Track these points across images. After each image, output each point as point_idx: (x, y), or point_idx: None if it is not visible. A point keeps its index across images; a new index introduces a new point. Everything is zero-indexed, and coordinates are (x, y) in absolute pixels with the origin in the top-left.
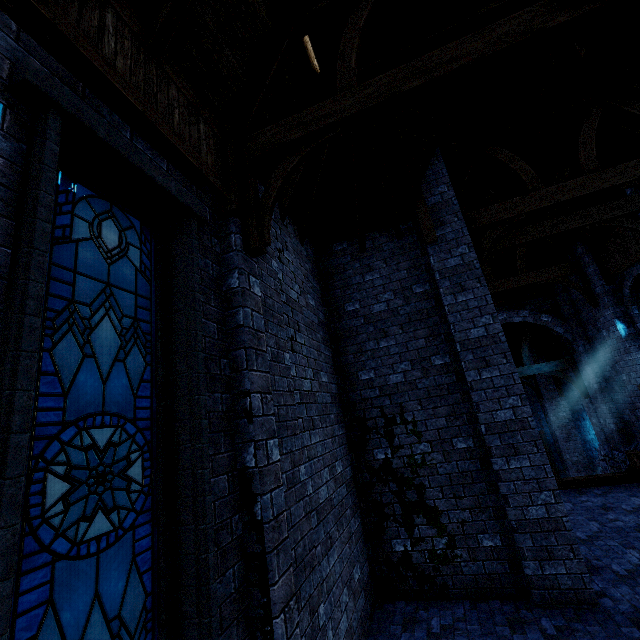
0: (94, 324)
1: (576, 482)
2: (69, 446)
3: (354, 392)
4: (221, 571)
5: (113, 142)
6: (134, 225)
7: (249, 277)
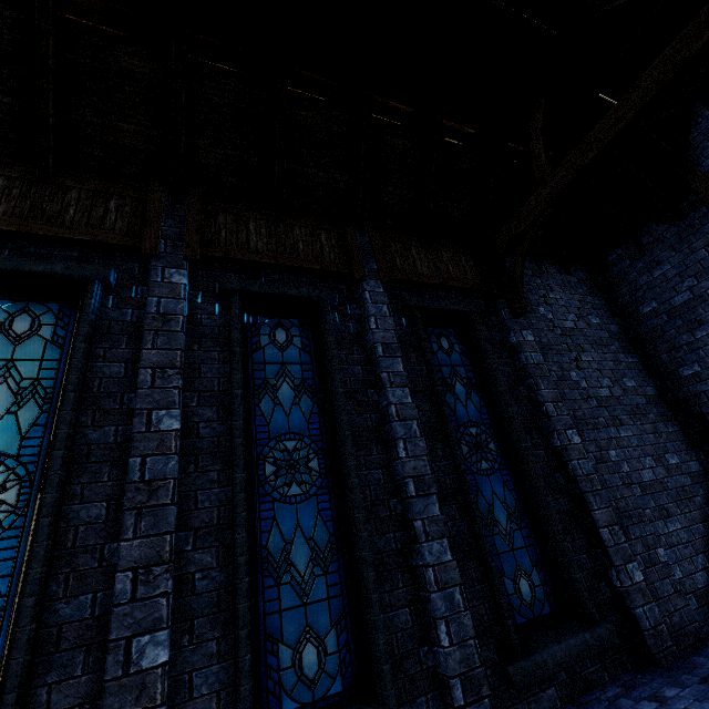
0: (453, 385)
1: None
2: (463, 434)
3: (679, 390)
4: (554, 498)
5: (434, 306)
6: (451, 333)
7: (521, 332)
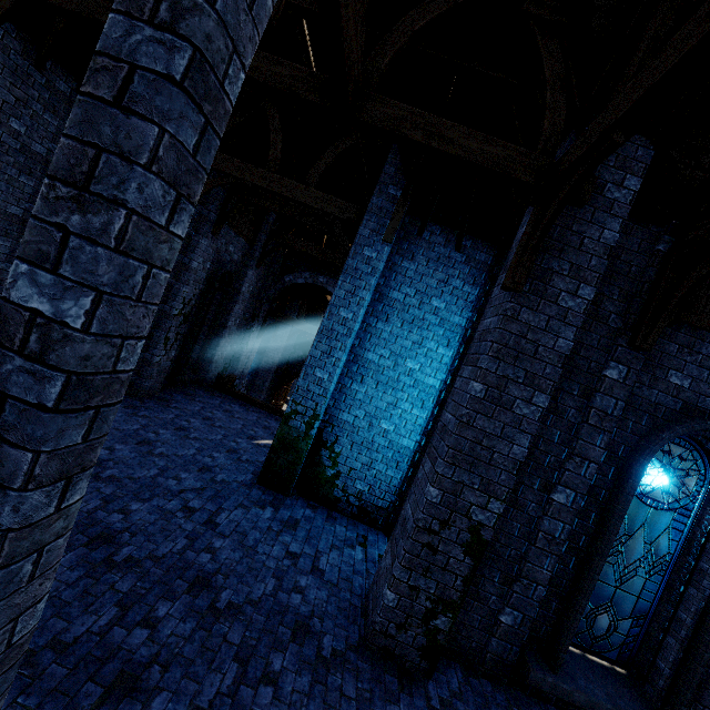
0: None
1: (253, 401)
2: None
3: None
4: None
5: None
6: None
7: None
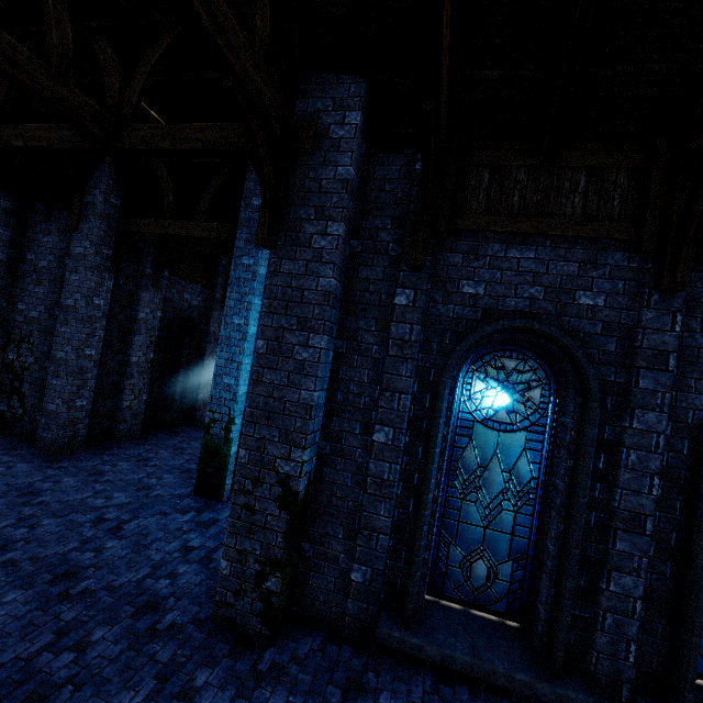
0: None
1: None
2: None
3: (12, 314)
4: None
5: None
6: None
7: None
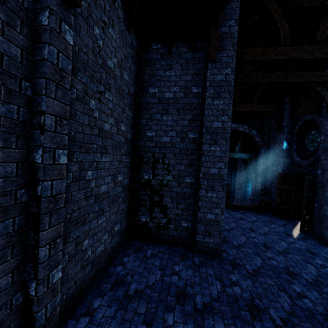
0: None
1: (234, 206)
2: None
3: (141, 141)
4: None
5: None
6: None
7: (61, 22)
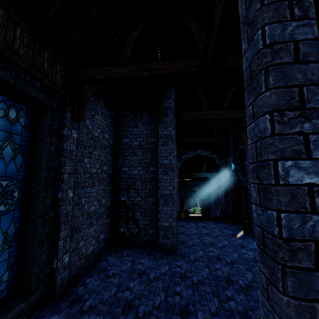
0: (4, 147)
1: (202, 218)
2: None
3: (119, 174)
4: (43, 226)
5: (16, 84)
6: (23, 108)
7: (72, 130)
